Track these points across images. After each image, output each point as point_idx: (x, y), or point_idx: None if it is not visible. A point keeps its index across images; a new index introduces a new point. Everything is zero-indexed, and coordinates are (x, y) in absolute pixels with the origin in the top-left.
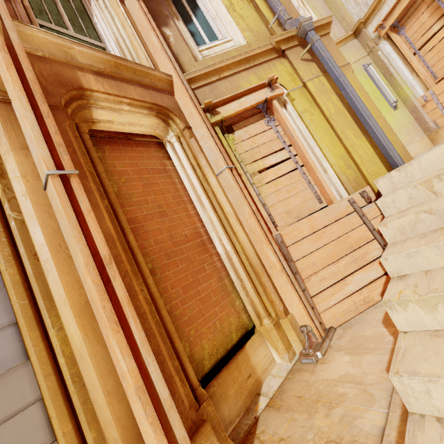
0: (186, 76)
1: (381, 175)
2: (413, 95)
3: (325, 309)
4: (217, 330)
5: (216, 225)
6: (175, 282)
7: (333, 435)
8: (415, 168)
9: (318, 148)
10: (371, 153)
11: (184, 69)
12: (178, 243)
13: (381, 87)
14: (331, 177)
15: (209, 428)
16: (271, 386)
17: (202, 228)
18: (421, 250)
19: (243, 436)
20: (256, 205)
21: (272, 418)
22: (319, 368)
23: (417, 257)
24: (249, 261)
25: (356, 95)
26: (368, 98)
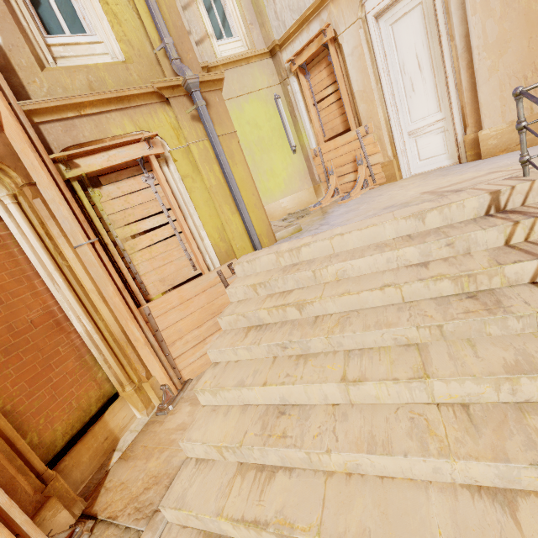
0: (23, 105)
1: (247, 250)
2: (308, 144)
3: (185, 366)
4: (73, 409)
5: (73, 305)
6: (18, 377)
7: (156, 472)
8: (258, 264)
9: (197, 217)
10: (242, 229)
11: (22, 79)
12: (21, 332)
13: (286, 126)
14: (207, 246)
15: (54, 500)
16: (127, 440)
17: (57, 305)
18: (226, 350)
19: (93, 489)
20: (125, 277)
21: (121, 468)
22: (168, 418)
23: (225, 353)
24: (113, 336)
25: (233, 177)
26: (248, 173)
